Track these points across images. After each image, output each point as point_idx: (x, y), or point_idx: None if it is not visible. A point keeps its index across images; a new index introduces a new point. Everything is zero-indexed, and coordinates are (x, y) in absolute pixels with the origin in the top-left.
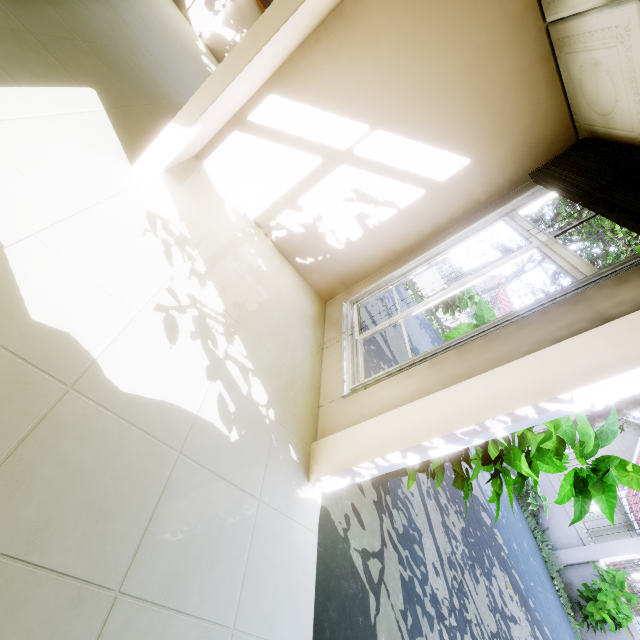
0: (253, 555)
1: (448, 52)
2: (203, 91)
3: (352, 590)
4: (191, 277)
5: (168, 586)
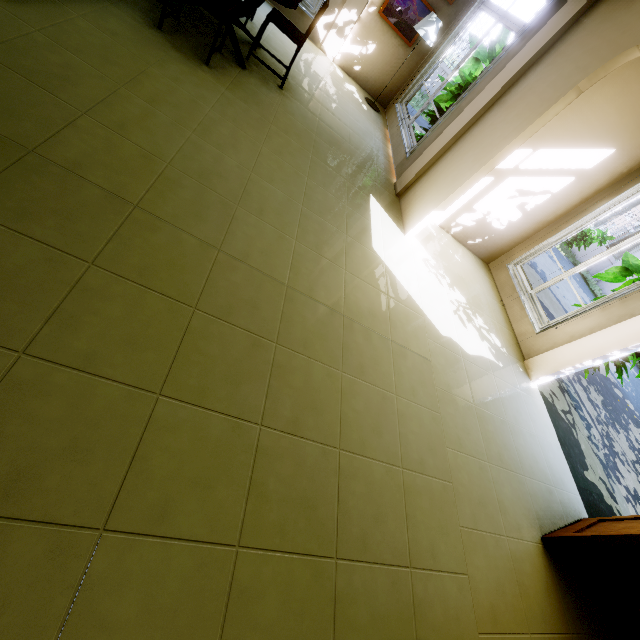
0: (529, 411)
1: (600, 89)
2: (456, 193)
3: (564, 426)
4: (450, 289)
5: (515, 420)
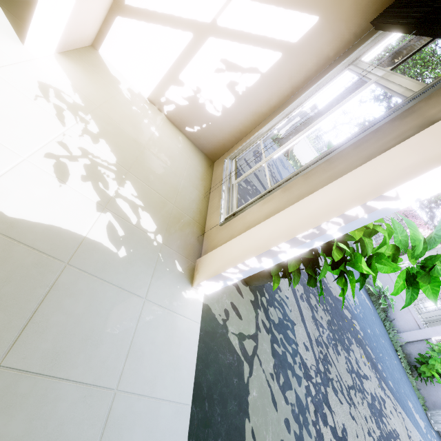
0: (137, 338)
1: None
2: None
3: (228, 361)
4: (83, 135)
5: (51, 360)
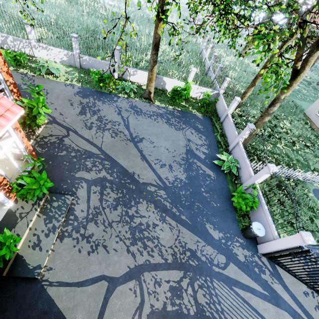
0: None
1: None
2: None
3: (13, 218)
4: None
5: None
